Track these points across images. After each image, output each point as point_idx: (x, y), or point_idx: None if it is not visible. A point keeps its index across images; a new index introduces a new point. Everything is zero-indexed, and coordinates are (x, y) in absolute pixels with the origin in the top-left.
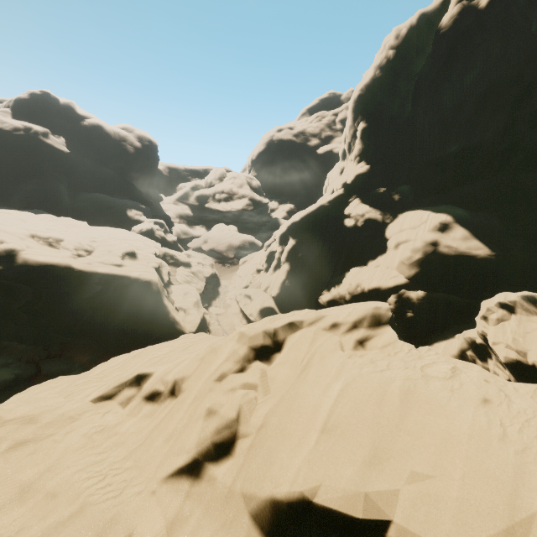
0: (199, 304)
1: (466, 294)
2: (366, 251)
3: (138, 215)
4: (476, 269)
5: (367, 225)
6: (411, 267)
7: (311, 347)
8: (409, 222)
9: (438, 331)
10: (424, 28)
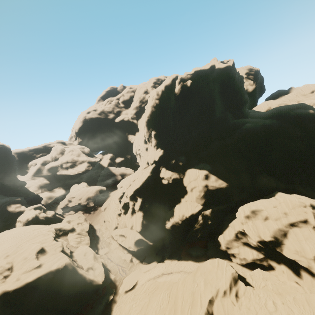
0: (96, 256)
1: (224, 202)
2: (177, 193)
3: (17, 207)
4: (224, 192)
5: (174, 181)
6: (201, 199)
7: (225, 311)
8: (192, 177)
9: (221, 223)
10: (168, 91)
